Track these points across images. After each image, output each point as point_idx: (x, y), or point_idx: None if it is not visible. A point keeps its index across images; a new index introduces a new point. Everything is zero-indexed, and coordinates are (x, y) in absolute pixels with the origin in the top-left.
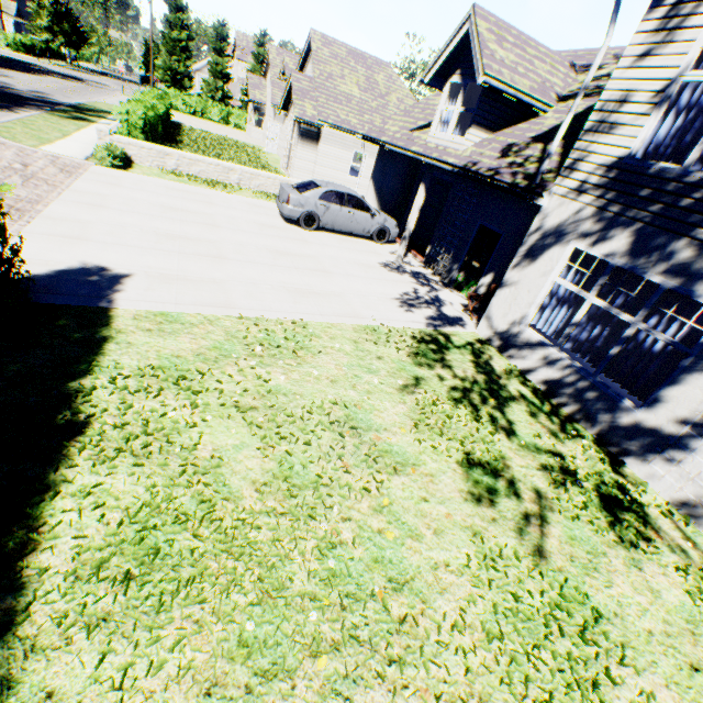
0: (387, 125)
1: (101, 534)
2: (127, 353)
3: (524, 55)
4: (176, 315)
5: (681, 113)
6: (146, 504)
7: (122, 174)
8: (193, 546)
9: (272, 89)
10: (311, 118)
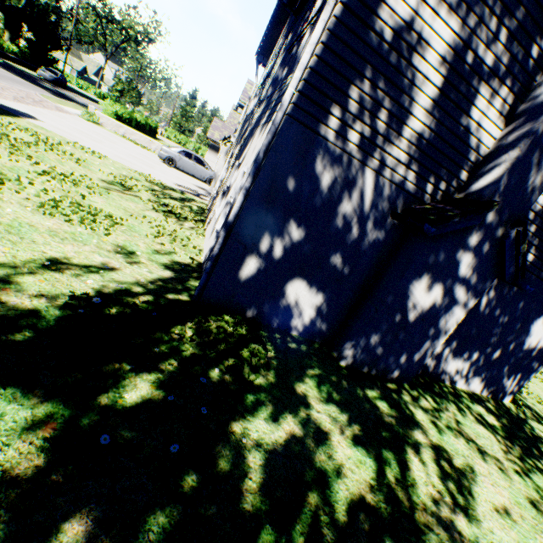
0: None
1: None
2: (14, 121)
3: None
4: (48, 130)
5: None
6: None
7: (90, 123)
8: None
9: None
10: (216, 139)
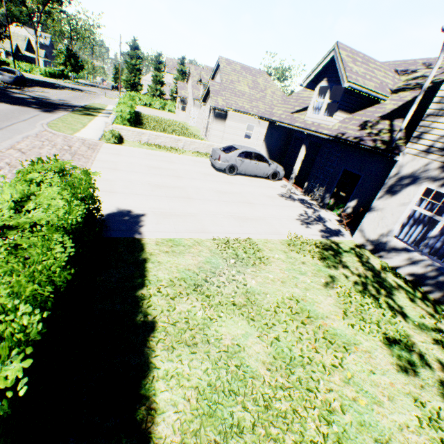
0: (274, 110)
1: (187, 408)
2: (160, 269)
3: (368, 68)
4: (178, 240)
5: None
6: (207, 384)
7: (120, 147)
8: (246, 416)
9: (193, 89)
10: (221, 106)
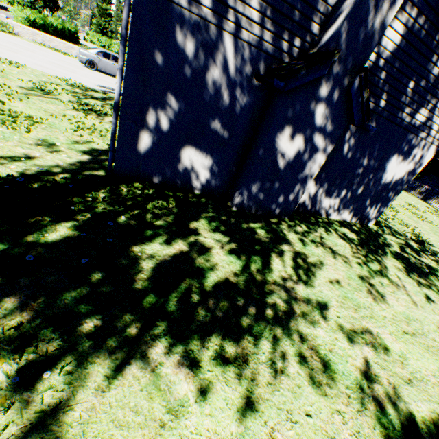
0: None
1: None
2: None
3: None
4: None
5: None
6: None
7: (5, 34)
8: None
9: None
10: None
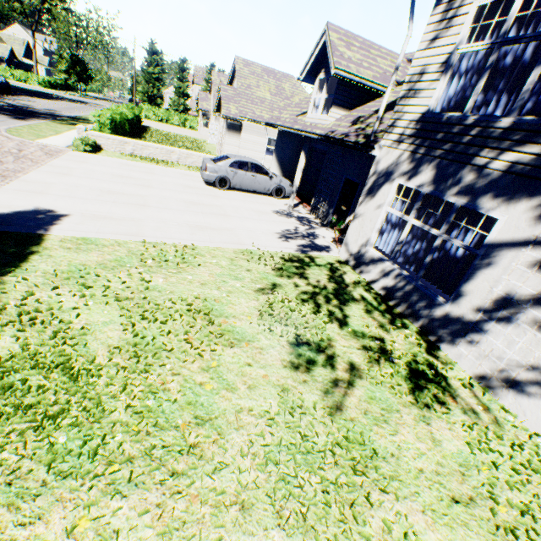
0: (282, 114)
1: None
2: (46, 261)
3: (368, 55)
4: (94, 240)
5: (462, 76)
6: (16, 355)
7: (91, 156)
8: (41, 384)
9: (214, 100)
10: (234, 115)
